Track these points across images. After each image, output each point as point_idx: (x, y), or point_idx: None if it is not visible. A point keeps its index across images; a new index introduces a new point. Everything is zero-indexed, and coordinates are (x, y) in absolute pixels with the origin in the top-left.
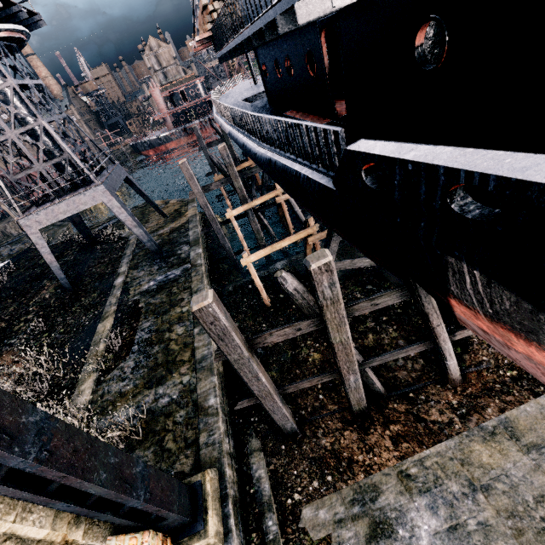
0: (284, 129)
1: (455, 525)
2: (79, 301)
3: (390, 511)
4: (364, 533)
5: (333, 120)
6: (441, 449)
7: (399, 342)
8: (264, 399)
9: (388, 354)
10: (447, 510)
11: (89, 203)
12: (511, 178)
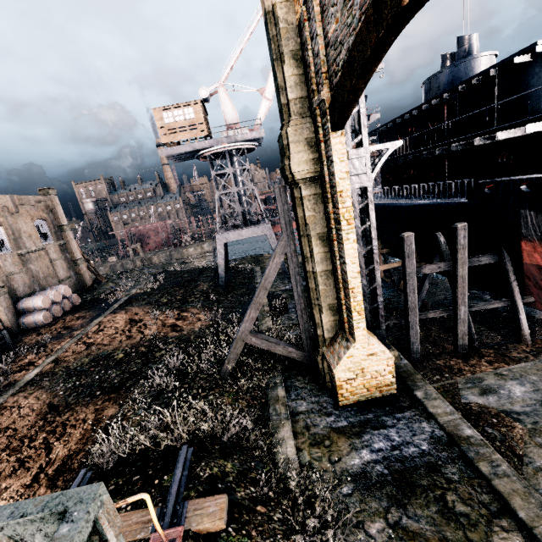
0: (431, 188)
1: (537, 389)
2: (232, 292)
3: (493, 385)
4: (477, 392)
5: (445, 193)
6: (522, 366)
7: (481, 328)
8: (411, 311)
9: (483, 303)
10: (531, 385)
11: (258, 233)
12: (538, 177)
